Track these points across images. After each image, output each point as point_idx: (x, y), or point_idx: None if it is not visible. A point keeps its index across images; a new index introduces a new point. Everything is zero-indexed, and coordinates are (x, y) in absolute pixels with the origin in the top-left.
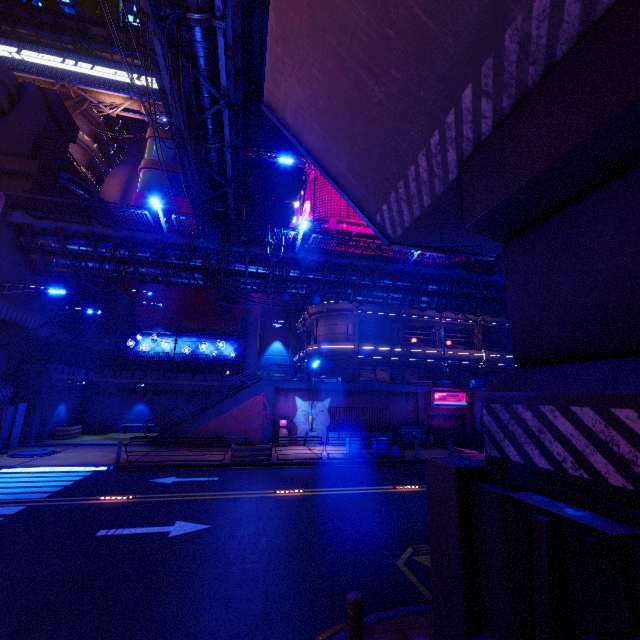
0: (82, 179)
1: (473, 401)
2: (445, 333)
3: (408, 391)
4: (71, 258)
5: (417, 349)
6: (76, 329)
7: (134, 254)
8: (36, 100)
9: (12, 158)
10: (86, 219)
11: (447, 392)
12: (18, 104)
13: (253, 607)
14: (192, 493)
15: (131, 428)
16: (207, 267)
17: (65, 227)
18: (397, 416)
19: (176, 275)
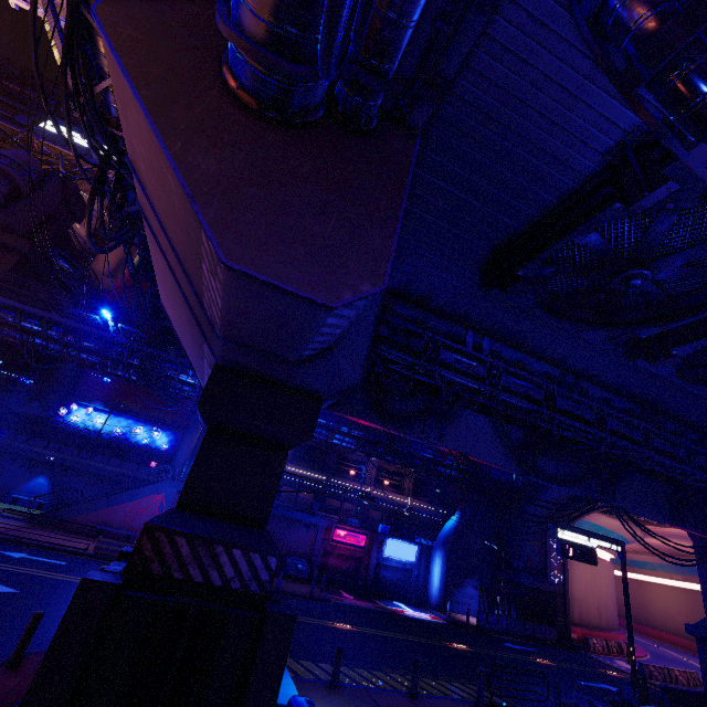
0: (76, 251)
1: (373, 546)
2: (378, 471)
3: (310, 522)
4: (22, 333)
5: (344, 482)
6: (7, 388)
7: (80, 343)
8: (55, 190)
9: (10, 234)
10: (47, 307)
11: (348, 531)
12: (36, 192)
13: (1, 634)
14: (29, 568)
15: (22, 501)
16: (143, 367)
17: (26, 309)
18: (293, 545)
19: (113, 367)
